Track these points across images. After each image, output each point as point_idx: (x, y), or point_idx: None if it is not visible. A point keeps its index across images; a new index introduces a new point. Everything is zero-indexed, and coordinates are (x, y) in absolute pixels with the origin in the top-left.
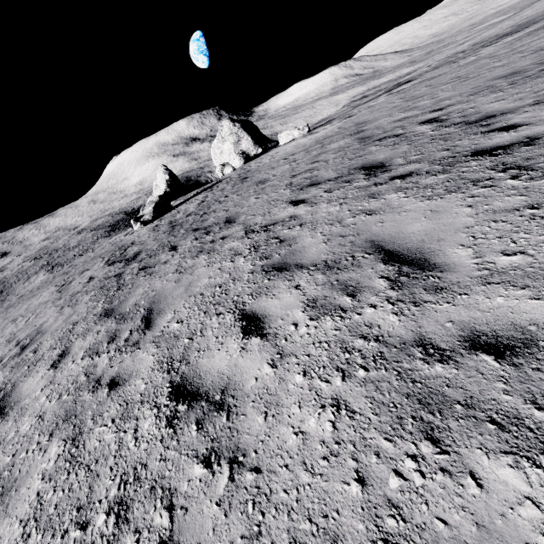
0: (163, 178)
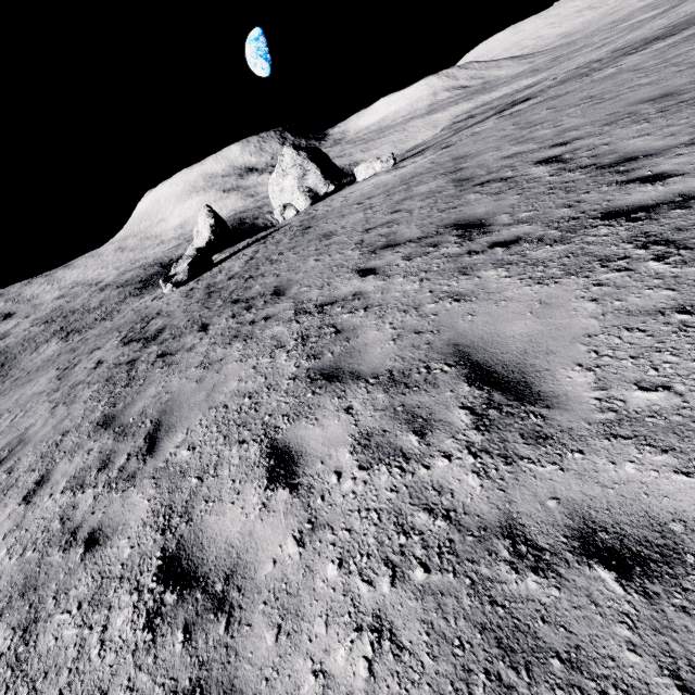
0: (206, 222)
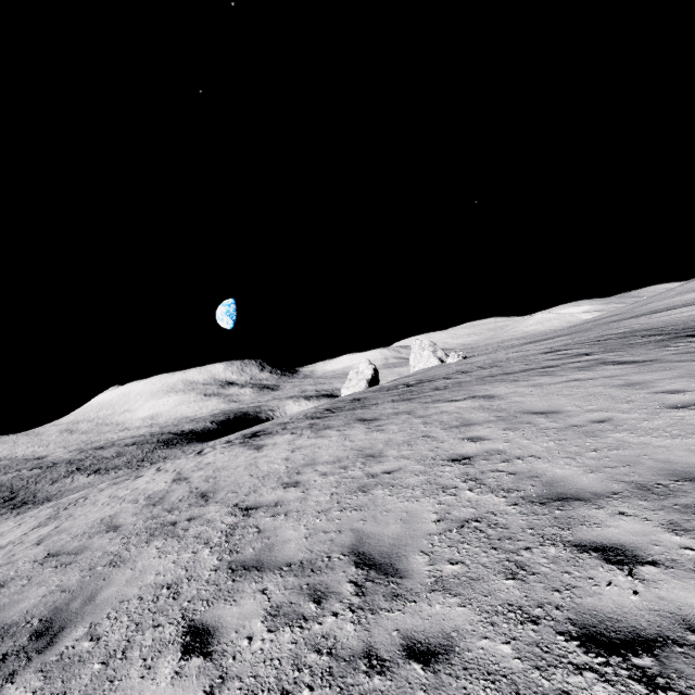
0: (369, 366)
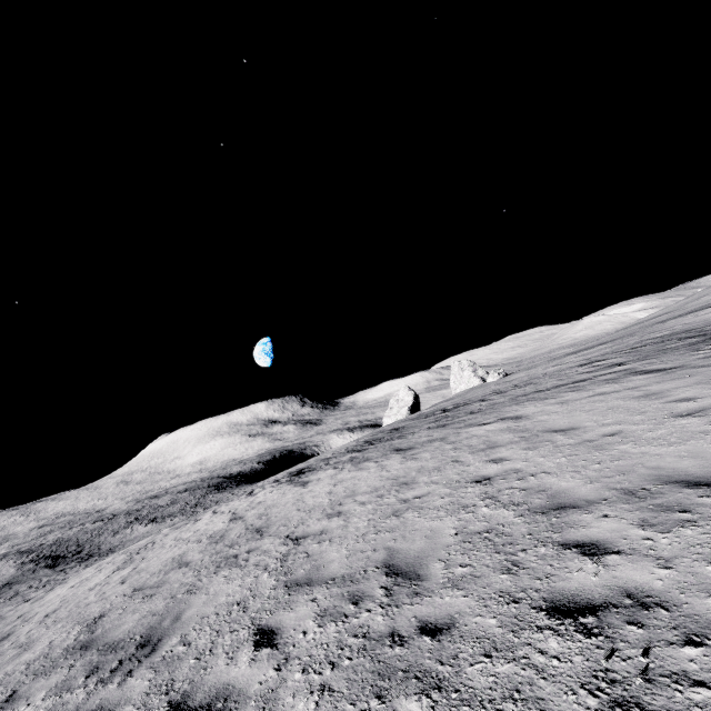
0: (409, 393)
